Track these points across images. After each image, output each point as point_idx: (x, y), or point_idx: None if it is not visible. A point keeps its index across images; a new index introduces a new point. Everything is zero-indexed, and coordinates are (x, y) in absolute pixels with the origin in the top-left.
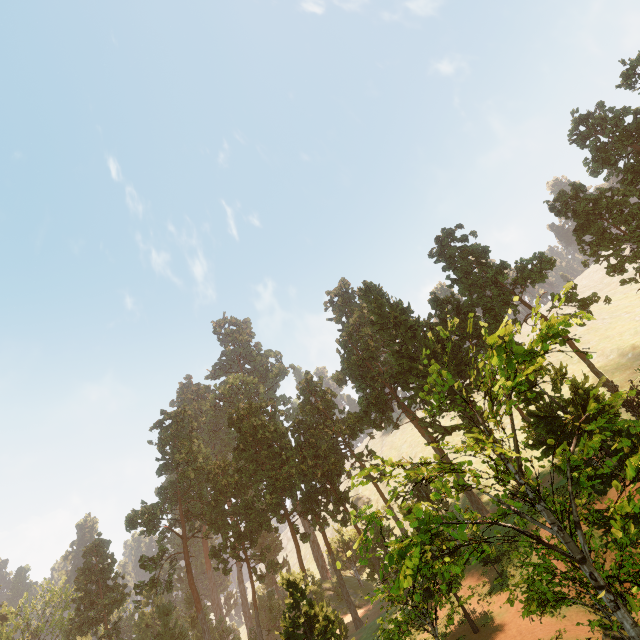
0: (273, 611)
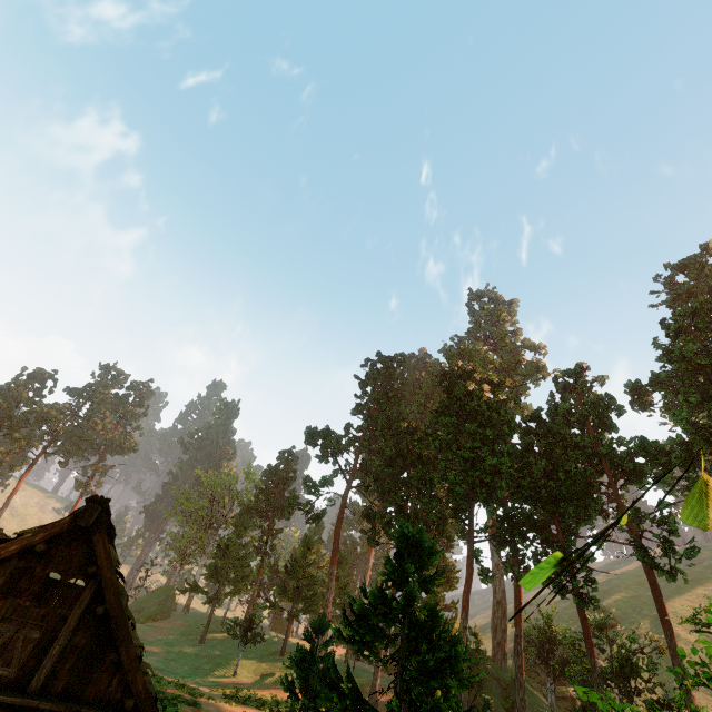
0: None
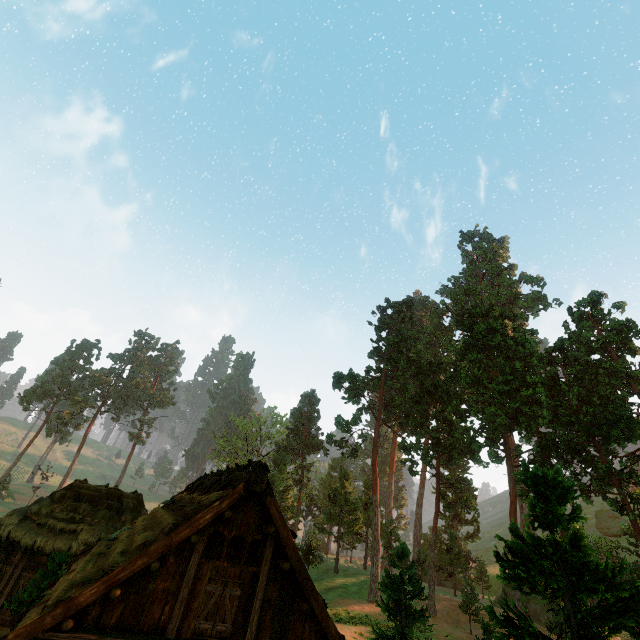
0: (450, 552)
